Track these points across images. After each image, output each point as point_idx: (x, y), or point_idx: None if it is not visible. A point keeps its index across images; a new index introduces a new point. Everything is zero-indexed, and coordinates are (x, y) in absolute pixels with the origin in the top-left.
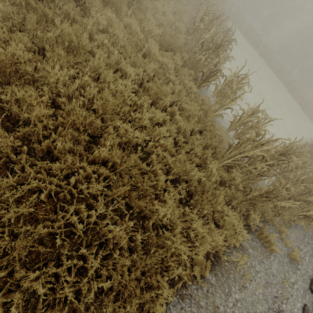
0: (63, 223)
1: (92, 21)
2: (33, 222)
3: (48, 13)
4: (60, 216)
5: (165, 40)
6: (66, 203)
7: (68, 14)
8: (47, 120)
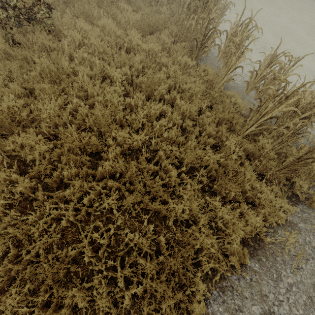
0: (90, 240)
1: (67, 41)
2: (65, 245)
3: (26, 54)
4: (82, 236)
5: (146, 23)
6: (88, 222)
7: (44, 46)
8: (48, 155)
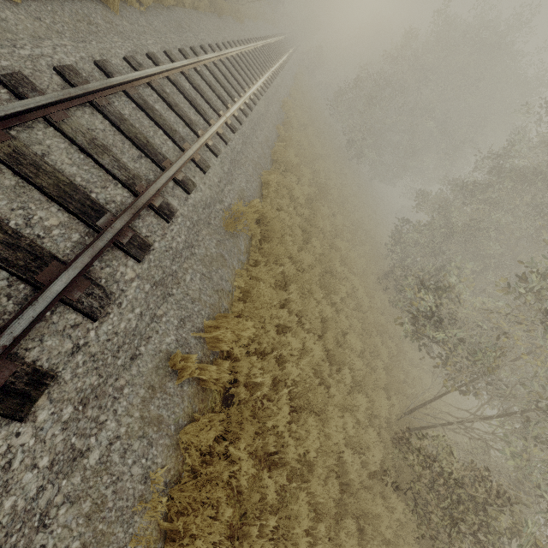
0: None
1: None
2: None
3: None
4: None
5: None
6: None
7: None
8: None
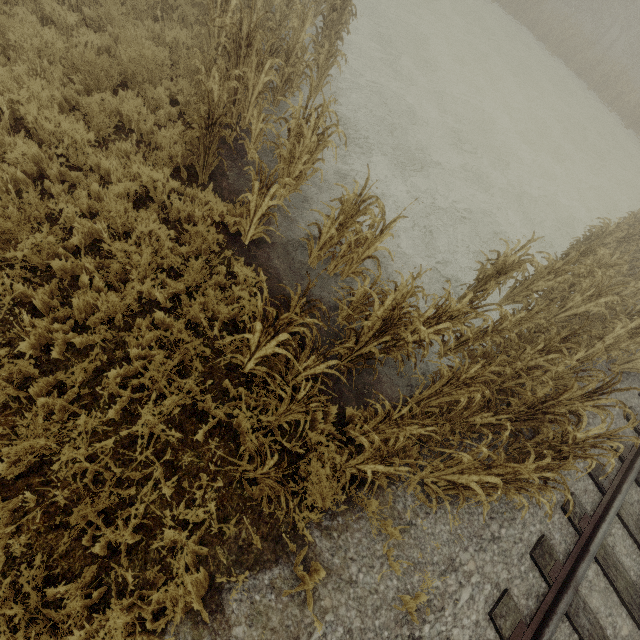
0: None
1: None
2: None
3: None
4: None
5: (92, 64)
6: None
7: None
8: None
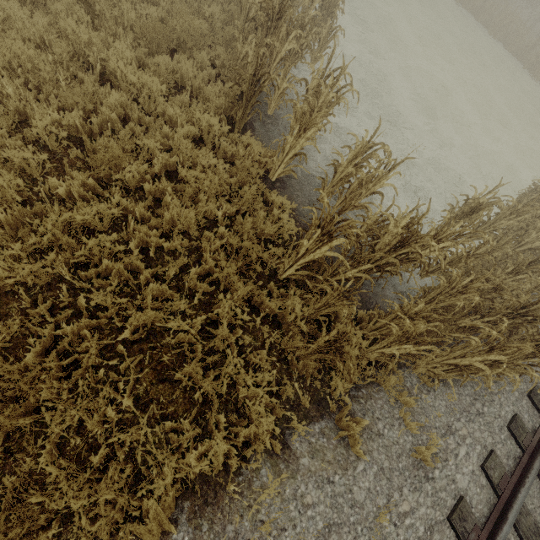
0: None
1: None
2: None
3: None
4: None
5: (157, 31)
6: None
7: None
8: None
